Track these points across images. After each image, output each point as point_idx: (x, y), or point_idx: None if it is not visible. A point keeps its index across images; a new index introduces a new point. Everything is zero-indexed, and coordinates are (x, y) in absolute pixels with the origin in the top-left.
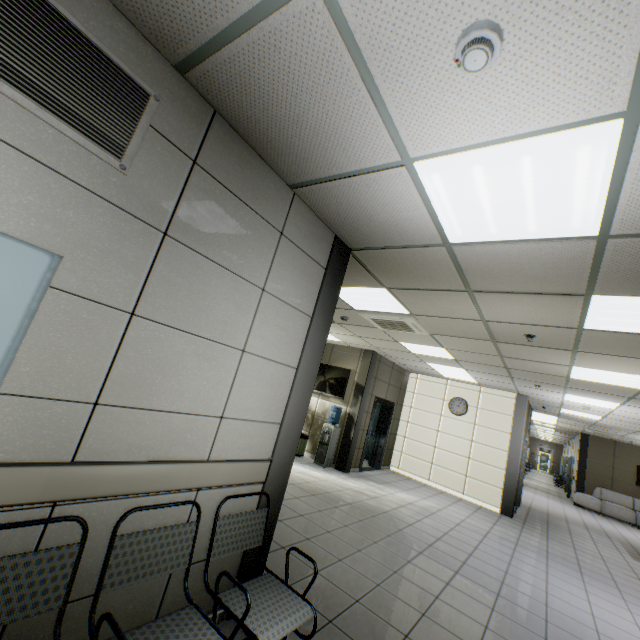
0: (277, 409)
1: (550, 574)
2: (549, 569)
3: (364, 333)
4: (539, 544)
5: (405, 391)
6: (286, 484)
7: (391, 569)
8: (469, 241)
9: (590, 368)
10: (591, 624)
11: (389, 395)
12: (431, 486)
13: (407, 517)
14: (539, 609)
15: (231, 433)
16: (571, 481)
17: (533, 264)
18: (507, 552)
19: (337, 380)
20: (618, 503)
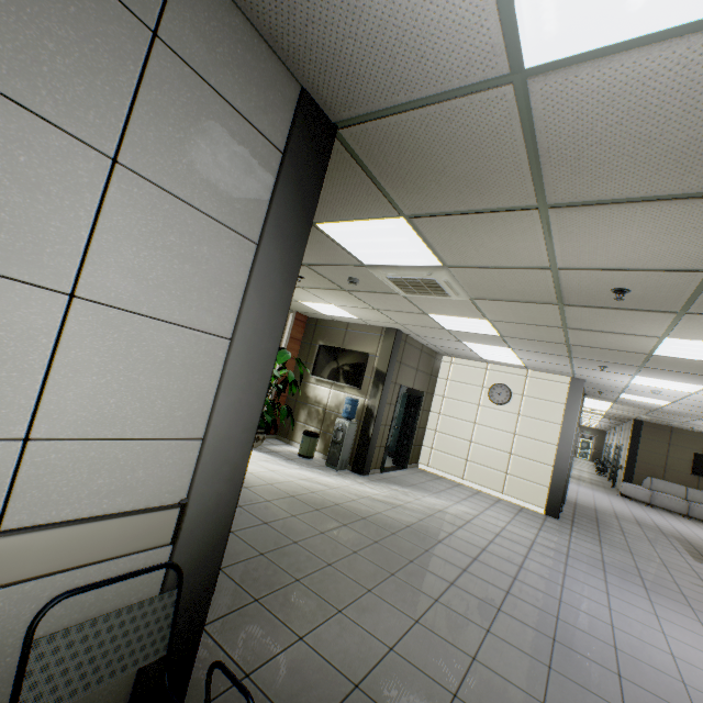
0: (191, 414)
1: (612, 596)
2: (609, 588)
3: (383, 304)
4: (593, 552)
5: (437, 378)
6: (226, 536)
7: (411, 617)
8: (569, 53)
9: (691, 339)
10: (674, 671)
11: (417, 383)
12: (465, 485)
13: (436, 531)
14: (608, 657)
15: (65, 468)
16: (617, 470)
17: (694, 111)
18: (558, 569)
19: (353, 367)
20: (669, 493)
